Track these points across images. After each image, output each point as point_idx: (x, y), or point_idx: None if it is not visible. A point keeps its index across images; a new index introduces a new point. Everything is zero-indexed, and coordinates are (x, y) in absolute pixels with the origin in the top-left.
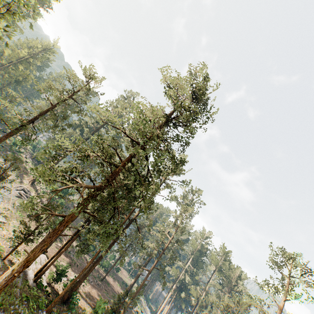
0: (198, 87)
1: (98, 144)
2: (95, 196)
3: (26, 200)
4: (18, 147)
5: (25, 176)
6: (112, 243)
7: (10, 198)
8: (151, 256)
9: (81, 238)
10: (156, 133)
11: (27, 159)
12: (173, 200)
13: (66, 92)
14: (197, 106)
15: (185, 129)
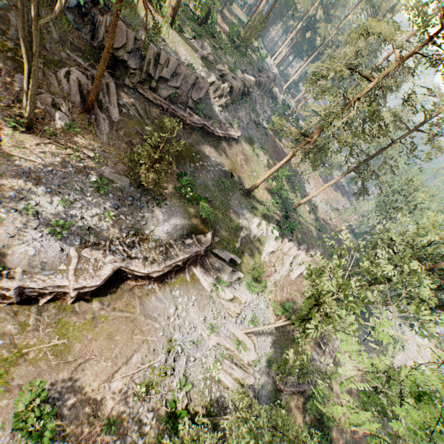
0: None
1: None
2: None
3: None
4: None
5: None
6: None
7: None
8: None
9: None
10: None
11: None
12: None
13: None
14: None
15: None
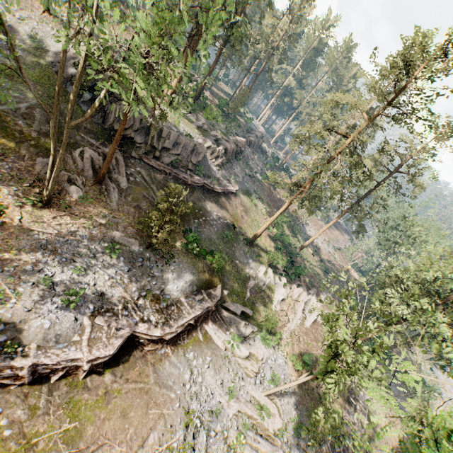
0: None
1: None
2: None
3: None
4: None
5: None
6: (224, 47)
7: None
8: (258, 59)
9: None
10: None
11: None
12: None
13: None
14: None
15: None
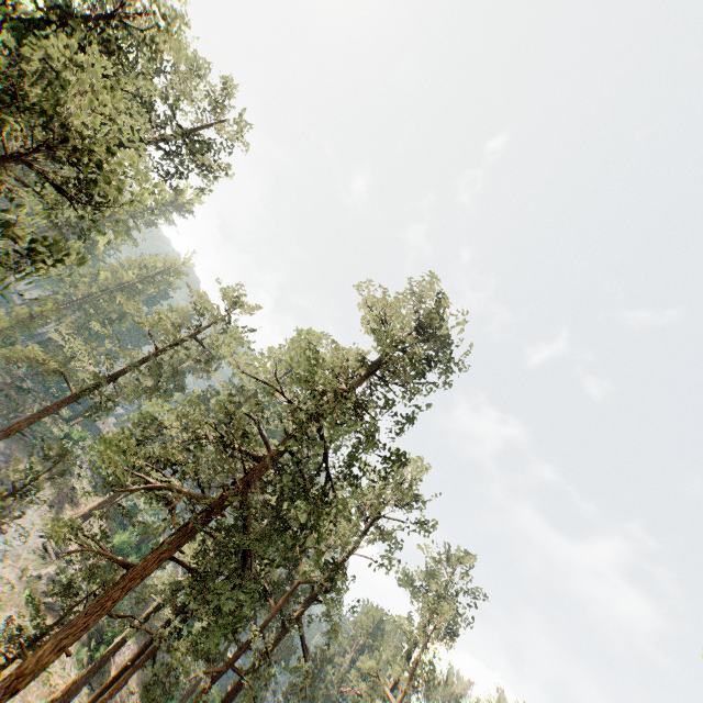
0: (426, 313)
1: (226, 412)
2: (203, 523)
3: (54, 564)
4: (71, 444)
5: (67, 507)
6: (232, 689)
7: (20, 556)
8: None
9: (157, 667)
10: (339, 388)
11: (83, 471)
12: (405, 587)
13: (187, 330)
14: (429, 347)
15: (393, 378)
